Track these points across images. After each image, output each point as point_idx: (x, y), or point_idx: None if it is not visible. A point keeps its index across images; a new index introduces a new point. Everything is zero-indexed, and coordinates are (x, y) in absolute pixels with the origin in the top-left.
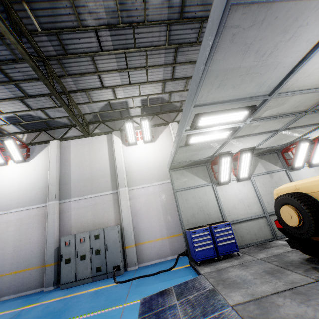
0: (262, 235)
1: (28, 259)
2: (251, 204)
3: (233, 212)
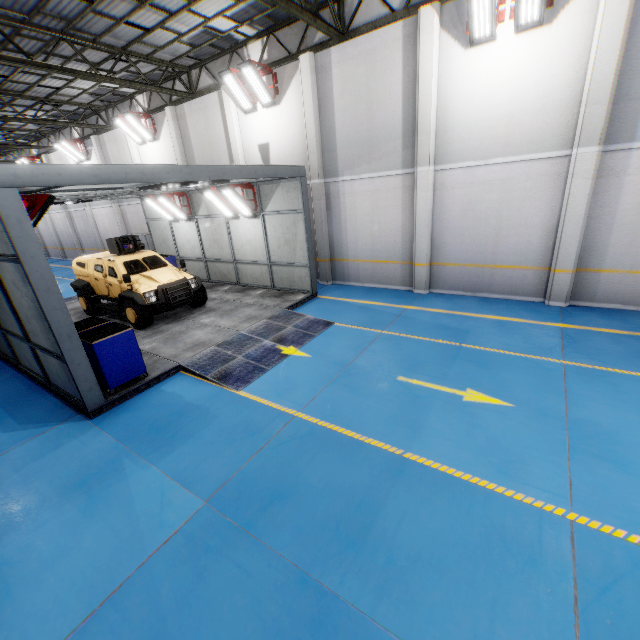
0: (202, 275)
1: None
2: (195, 246)
3: (183, 250)
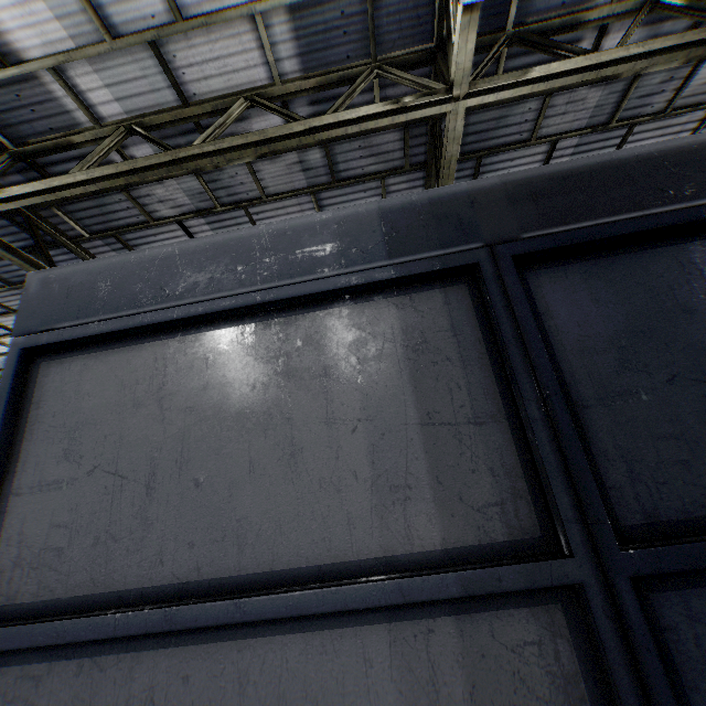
0: None
1: None
2: None
3: None
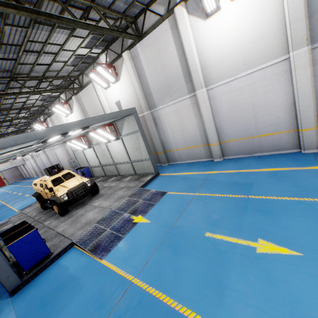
0: (102, 173)
1: (69, 164)
2: (95, 160)
3: (91, 162)
